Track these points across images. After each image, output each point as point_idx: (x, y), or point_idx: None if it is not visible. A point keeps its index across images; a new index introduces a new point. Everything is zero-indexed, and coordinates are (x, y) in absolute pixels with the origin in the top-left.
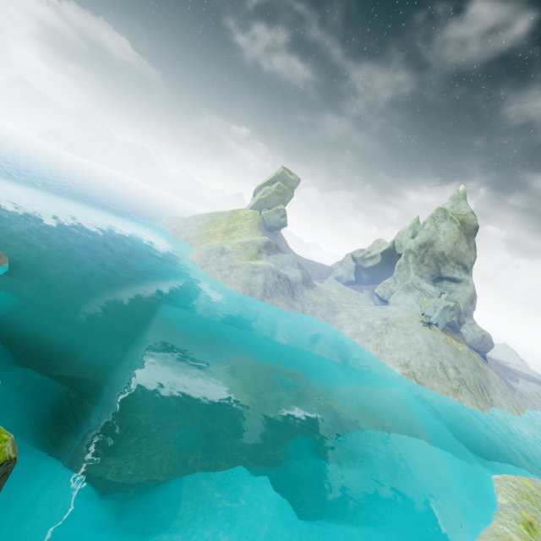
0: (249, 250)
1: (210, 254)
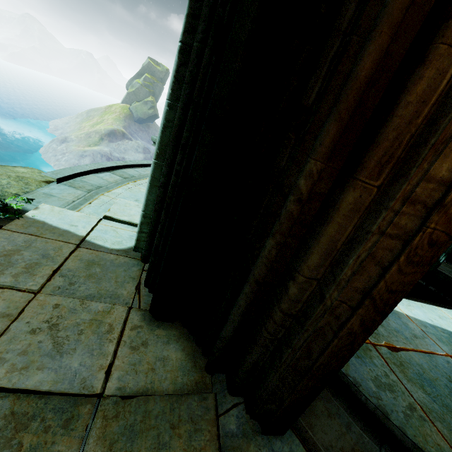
0: (92, 138)
1: (51, 143)
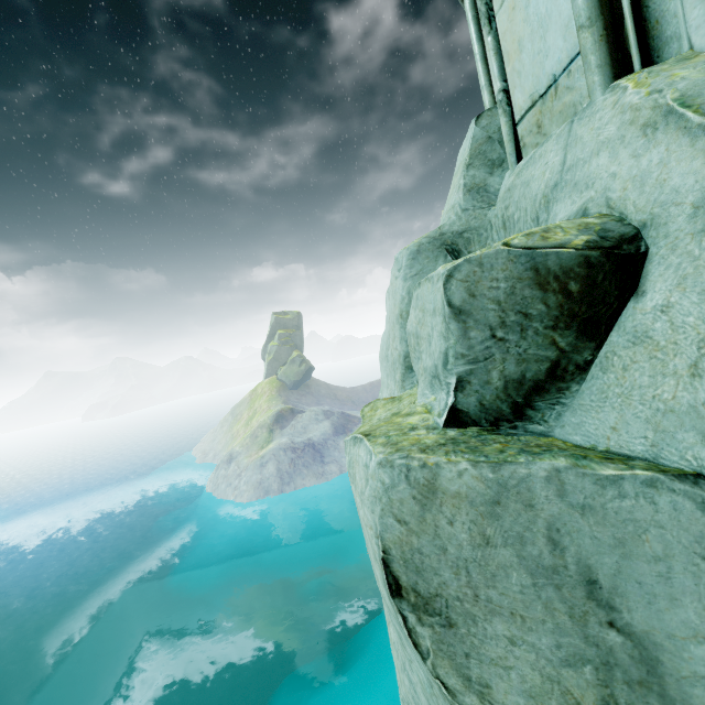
0: (259, 437)
1: (217, 471)
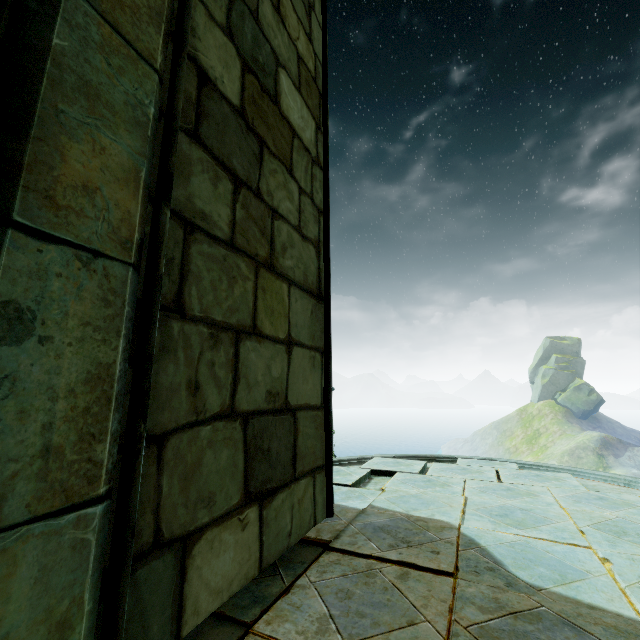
0: (584, 459)
1: None
